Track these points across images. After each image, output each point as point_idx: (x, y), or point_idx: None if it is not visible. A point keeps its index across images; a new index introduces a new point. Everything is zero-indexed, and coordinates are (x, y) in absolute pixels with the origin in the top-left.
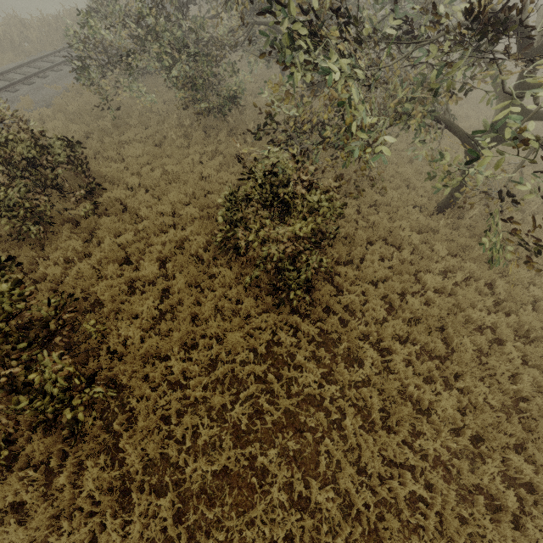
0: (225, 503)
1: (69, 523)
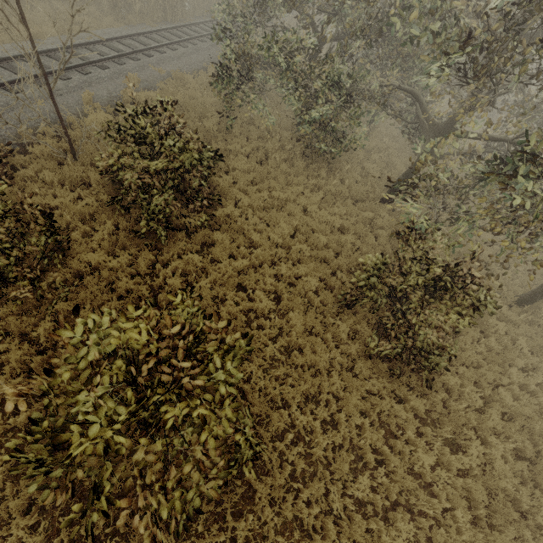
0: None
1: None
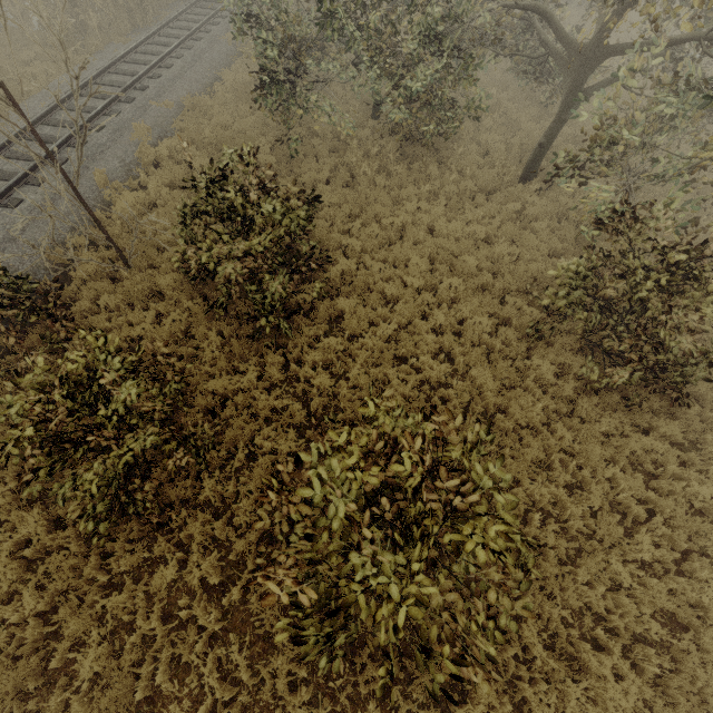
0: (664, 649)
1: (514, 695)
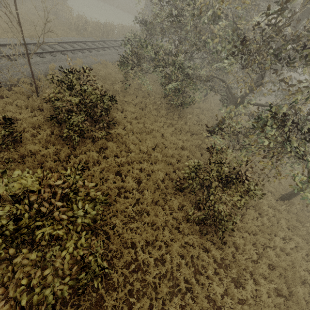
0: None
1: None
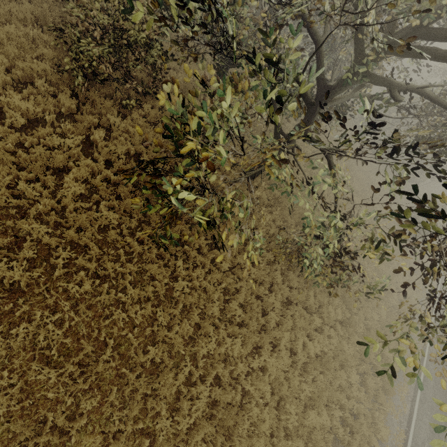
0: None
1: None
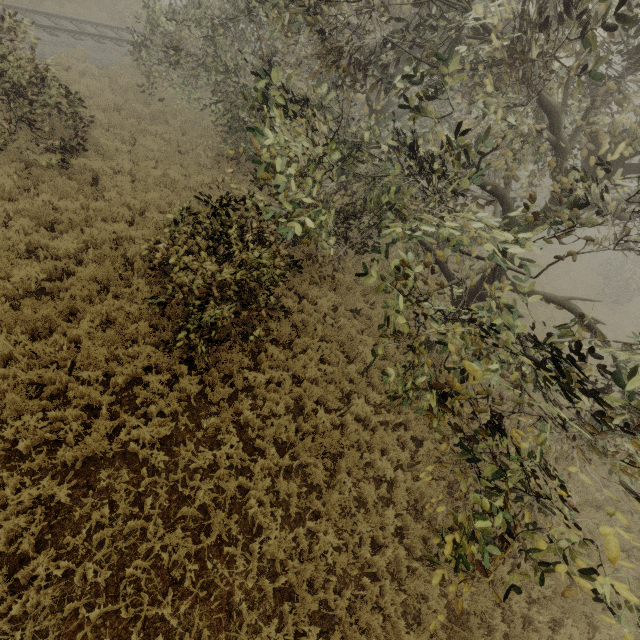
0: None
1: None
